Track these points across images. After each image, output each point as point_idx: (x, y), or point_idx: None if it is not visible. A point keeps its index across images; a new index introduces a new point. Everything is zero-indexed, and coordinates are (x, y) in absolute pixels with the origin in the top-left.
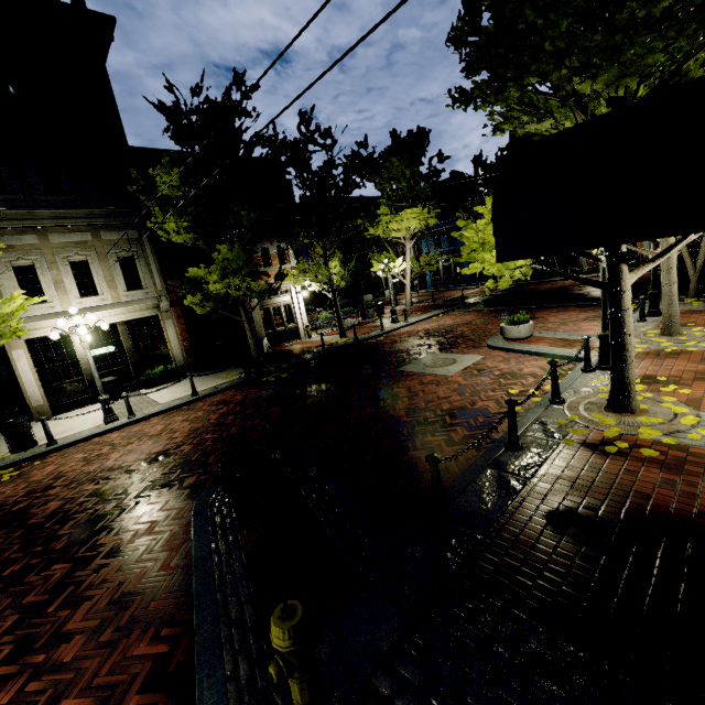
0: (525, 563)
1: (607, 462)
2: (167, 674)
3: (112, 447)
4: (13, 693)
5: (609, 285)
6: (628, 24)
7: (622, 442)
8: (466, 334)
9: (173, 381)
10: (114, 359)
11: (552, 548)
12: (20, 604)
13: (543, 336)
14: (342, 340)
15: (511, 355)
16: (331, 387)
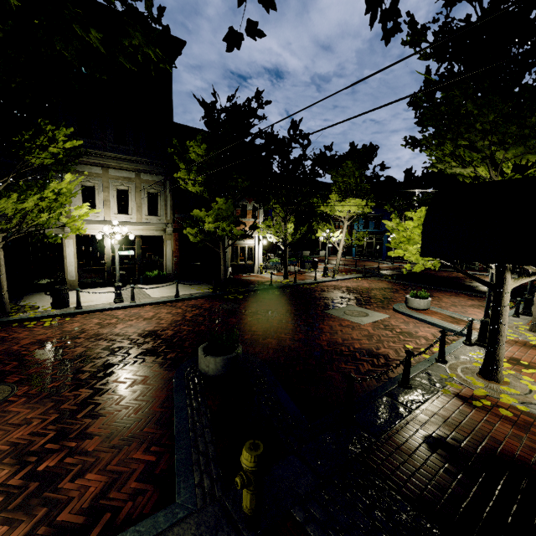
0: (404, 464)
1: (473, 411)
2: (155, 475)
3: (118, 320)
4: (57, 461)
5: (495, 286)
6: (534, 125)
7: (487, 400)
8: (378, 296)
9: (161, 283)
10: (127, 259)
11: (424, 459)
12: (59, 408)
13: (437, 311)
14: (284, 281)
15: (410, 319)
16: (274, 313)
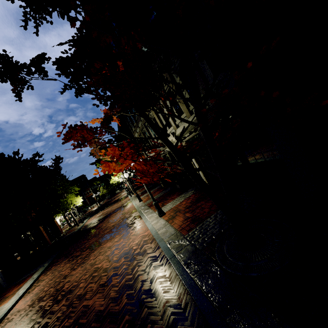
0: None
1: None
2: None
3: None
4: None
5: None
6: None
7: None
8: None
9: None
10: None
11: None
12: None
13: None
14: None
15: None
16: None
